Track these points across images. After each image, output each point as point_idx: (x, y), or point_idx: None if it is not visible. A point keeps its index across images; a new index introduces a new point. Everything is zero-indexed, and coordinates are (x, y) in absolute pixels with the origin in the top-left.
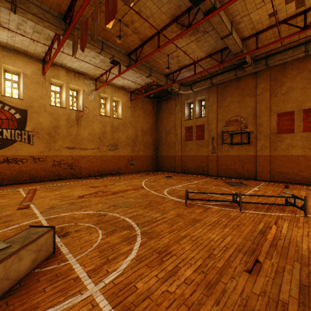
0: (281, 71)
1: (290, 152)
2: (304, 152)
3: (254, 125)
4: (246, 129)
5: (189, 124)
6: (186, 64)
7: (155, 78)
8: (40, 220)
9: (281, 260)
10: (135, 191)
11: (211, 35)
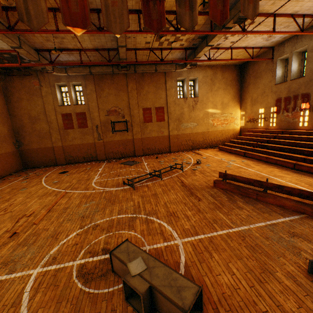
0: (142, 77)
1: (152, 135)
2: (158, 134)
3: (130, 116)
4: (124, 119)
5: (66, 110)
6: (69, 48)
7: (26, 52)
8: (41, 271)
9: (199, 192)
10: (67, 198)
11: (106, 36)
